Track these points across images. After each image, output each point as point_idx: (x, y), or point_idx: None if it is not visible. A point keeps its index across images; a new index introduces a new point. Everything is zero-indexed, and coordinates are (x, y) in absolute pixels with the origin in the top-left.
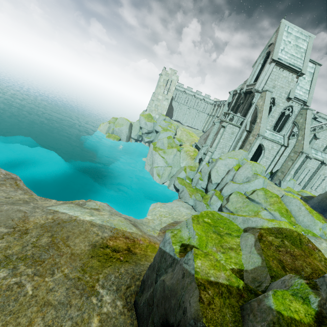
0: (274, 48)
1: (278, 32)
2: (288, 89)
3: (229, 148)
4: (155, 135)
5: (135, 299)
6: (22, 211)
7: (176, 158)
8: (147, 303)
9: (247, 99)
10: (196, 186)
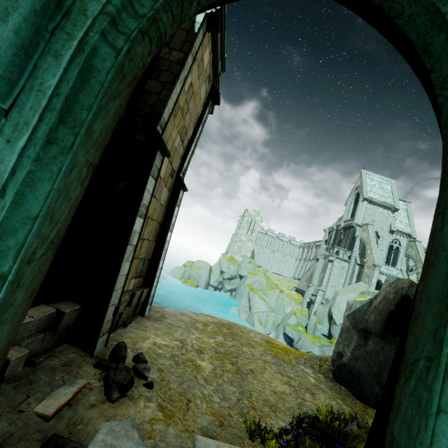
0: (362, 190)
1: (362, 178)
2: (387, 223)
3: (342, 286)
4: (239, 281)
5: (334, 369)
6: (187, 313)
7: (279, 301)
8: (357, 347)
9: (348, 234)
10: (315, 333)
